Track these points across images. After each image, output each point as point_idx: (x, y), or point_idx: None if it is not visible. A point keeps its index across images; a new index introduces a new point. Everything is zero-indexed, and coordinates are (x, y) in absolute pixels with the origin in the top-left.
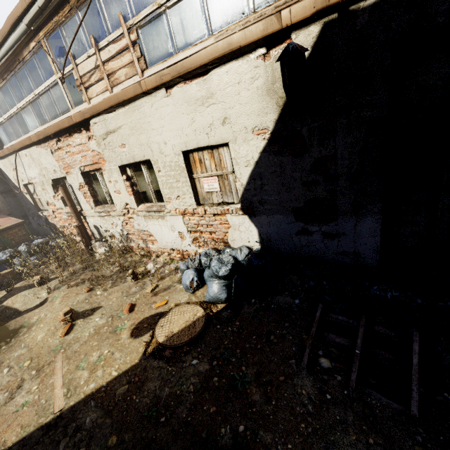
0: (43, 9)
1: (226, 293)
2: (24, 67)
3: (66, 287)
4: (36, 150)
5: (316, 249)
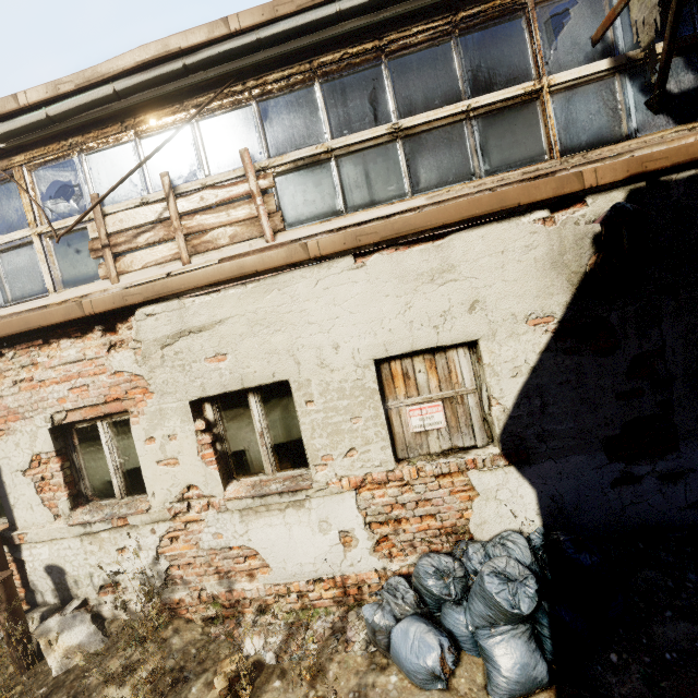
0: (56, 121)
1: (542, 658)
2: None
3: None
4: None
5: (649, 507)
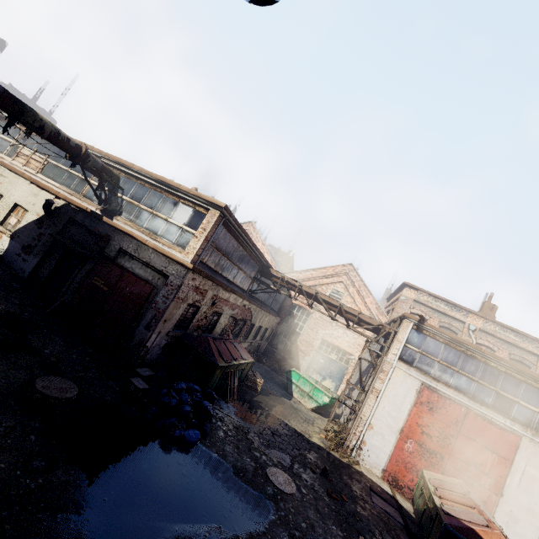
0: None
1: None
2: None
3: None
4: None
5: (17, 264)
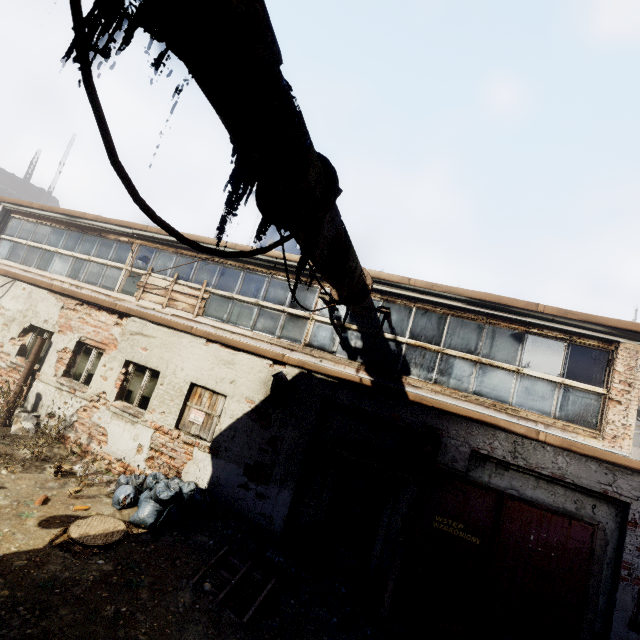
0: (156, 238)
1: (155, 519)
2: (101, 240)
3: None
4: (46, 294)
5: (247, 504)
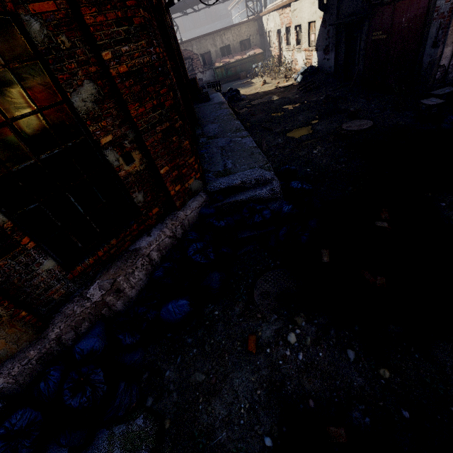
0: None
1: (300, 80)
2: None
3: (267, 78)
4: (275, 13)
5: (326, 66)
